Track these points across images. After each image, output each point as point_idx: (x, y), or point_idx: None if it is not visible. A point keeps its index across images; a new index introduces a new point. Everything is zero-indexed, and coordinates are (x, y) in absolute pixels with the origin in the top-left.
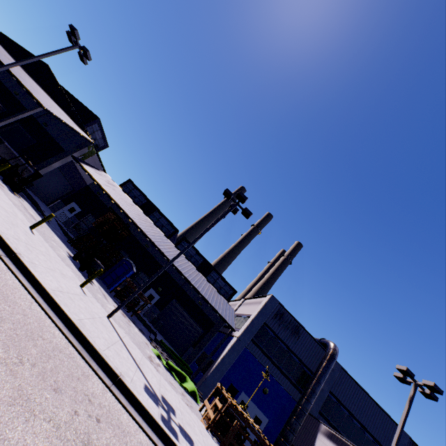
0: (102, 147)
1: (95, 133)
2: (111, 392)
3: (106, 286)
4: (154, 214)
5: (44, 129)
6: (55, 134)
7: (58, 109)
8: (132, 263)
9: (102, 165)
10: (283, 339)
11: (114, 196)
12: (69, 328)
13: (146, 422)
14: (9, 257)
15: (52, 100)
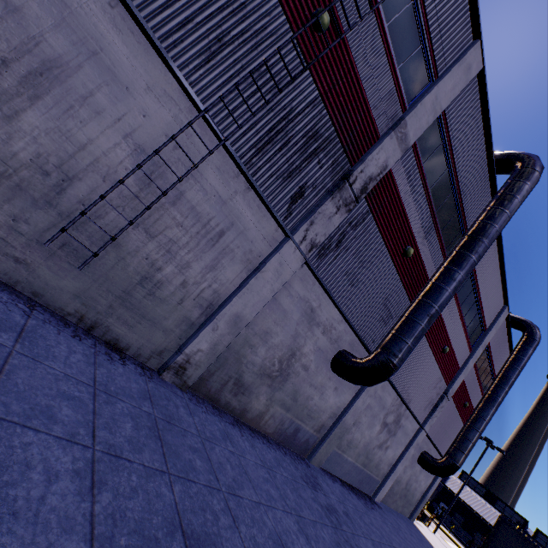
0: None
1: None
2: None
3: None
4: (497, 503)
5: None
6: None
7: None
8: None
9: None
10: None
11: (473, 506)
12: None
13: None
14: None
15: None
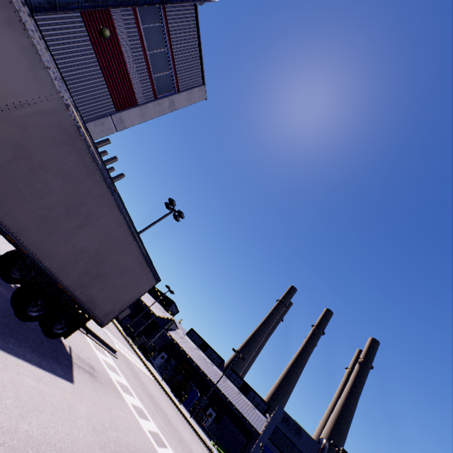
0: (176, 313)
1: (172, 308)
2: (195, 433)
3: (185, 407)
4: (208, 350)
5: (151, 316)
6: (156, 317)
7: (158, 306)
8: (197, 390)
9: (177, 326)
10: (289, 437)
11: (185, 347)
12: (183, 415)
13: (204, 444)
14: (167, 394)
15: (154, 300)
